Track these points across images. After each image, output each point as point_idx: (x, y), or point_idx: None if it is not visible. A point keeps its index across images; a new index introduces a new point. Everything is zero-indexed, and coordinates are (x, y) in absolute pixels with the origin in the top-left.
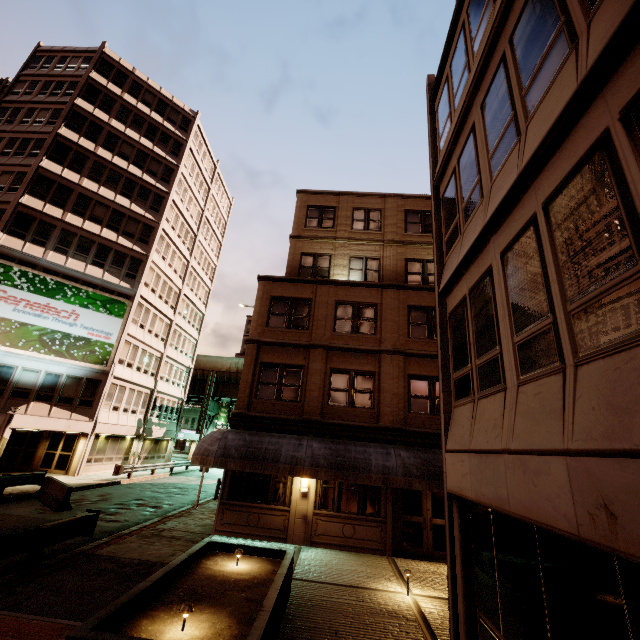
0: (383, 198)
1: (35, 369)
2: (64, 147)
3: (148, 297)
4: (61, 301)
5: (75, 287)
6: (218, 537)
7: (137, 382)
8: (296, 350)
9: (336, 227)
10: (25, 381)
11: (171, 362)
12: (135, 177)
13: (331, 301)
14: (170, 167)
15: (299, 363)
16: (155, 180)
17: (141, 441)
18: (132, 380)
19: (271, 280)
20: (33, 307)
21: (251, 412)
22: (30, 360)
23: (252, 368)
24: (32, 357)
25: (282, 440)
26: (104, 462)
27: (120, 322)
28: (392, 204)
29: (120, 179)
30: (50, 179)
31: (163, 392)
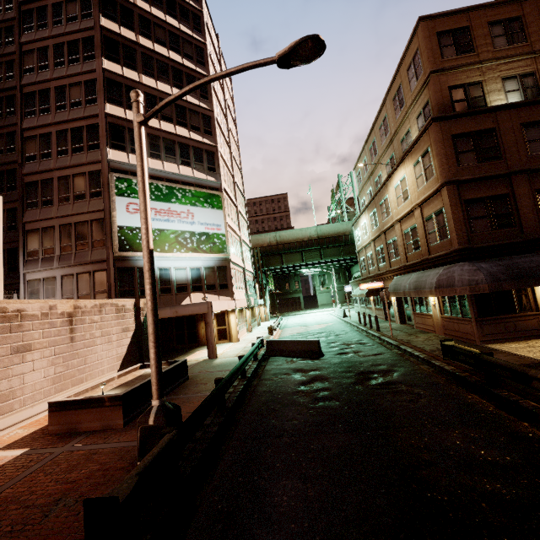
0: (518, 3)
1: (182, 267)
2: (112, 42)
3: (225, 188)
4: (176, 204)
5: (180, 189)
6: (490, 345)
7: (238, 264)
8: (495, 181)
9: (476, 50)
10: (180, 278)
11: (243, 244)
12: (177, 64)
13: (516, 125)
14: (199, 46)
15: (502, 192)
16: (193, 64)
17: (249, 310)
18: (236, 263)
19: (447, 119)
20: (160, 214)
21: (476, 244)
22: (175, 260)
23: (459, 207)
24: (176, 257)
25: (533, 258)
26: (241, 329)
27: (221, 213)
28: (531, 7)
29: (167, 69)
30: (116, 82)
31: (246, 270)
